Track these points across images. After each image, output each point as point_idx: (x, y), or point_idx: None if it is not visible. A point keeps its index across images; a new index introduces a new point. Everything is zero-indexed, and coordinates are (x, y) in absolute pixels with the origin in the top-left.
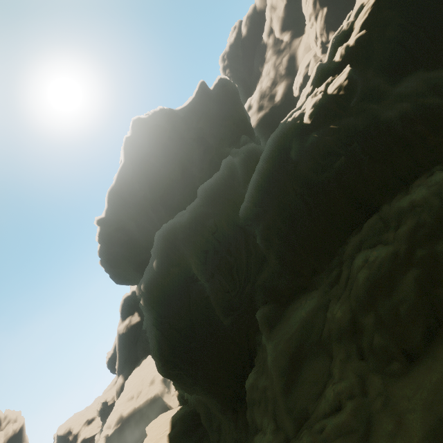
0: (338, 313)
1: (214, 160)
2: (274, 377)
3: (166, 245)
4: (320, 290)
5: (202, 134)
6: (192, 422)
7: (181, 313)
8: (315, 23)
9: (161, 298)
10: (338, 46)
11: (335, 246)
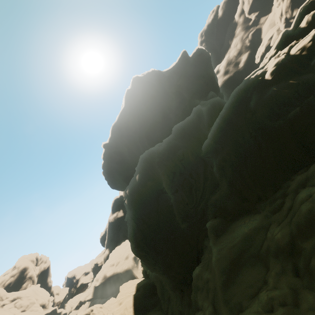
0: (277, 234)
1: (187, 109)
2: (216, 273)
3: (146, 165)
4: (263, 214)
5: (180, 89)
6: (150, 291)
7: (151, 213)
8: (282, 3)
9: (139, 201)
10: (304, 15)
11: (280, 181)
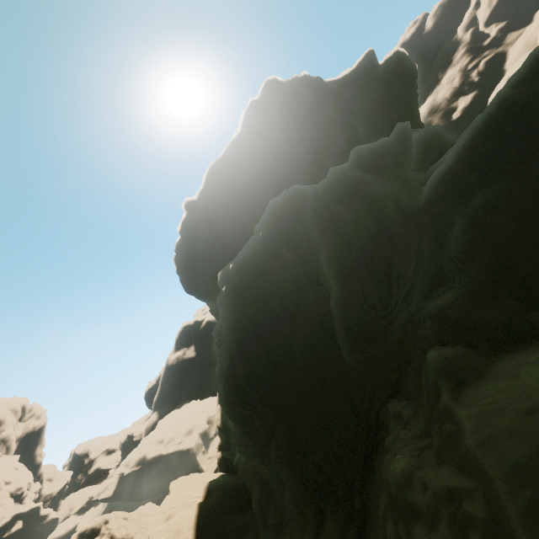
0: None
1: None
2: (495, 477)
3: (285, 213)
4: None
5: (351, 119)
6: (235, 501)
7: (279, 322)
8: None
9: (257, 289)
10: None
11: None
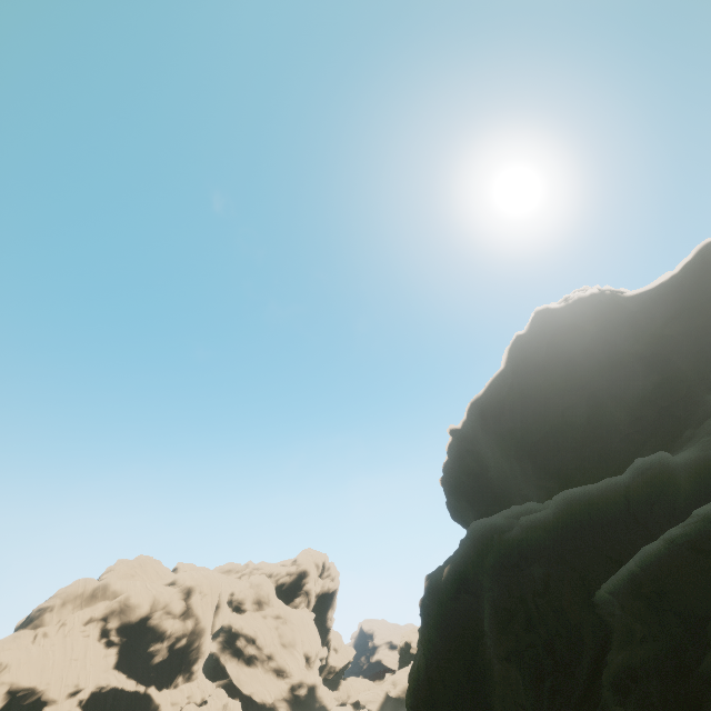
0: None
1: (675, 412)
2: None
3: (470, 554)
4: None
5: (668, 348)
6: None
7: (455, 662)
8: None
9: (437, 621)
10: None
11: None
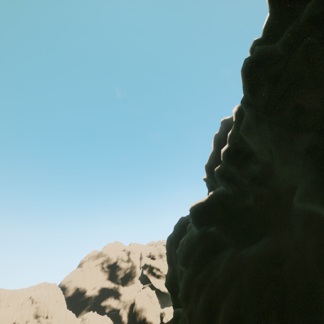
0: None
1: None
2: None
3: (174, 231)
4: None
5: None
6: None
7: (173, 269)
8: None
9: (167, 255)
10: None
11: None
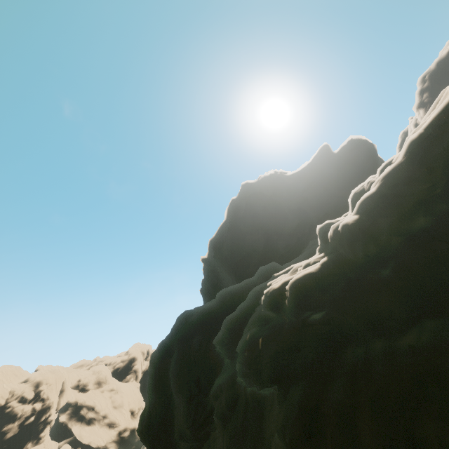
0: None
1: (304, 240)
2: None
3: (172, 333)
4: None
5: (305, 204)
6: None
7: (162, 399)
8: None
9: (153, 376)
10: None
11: None
